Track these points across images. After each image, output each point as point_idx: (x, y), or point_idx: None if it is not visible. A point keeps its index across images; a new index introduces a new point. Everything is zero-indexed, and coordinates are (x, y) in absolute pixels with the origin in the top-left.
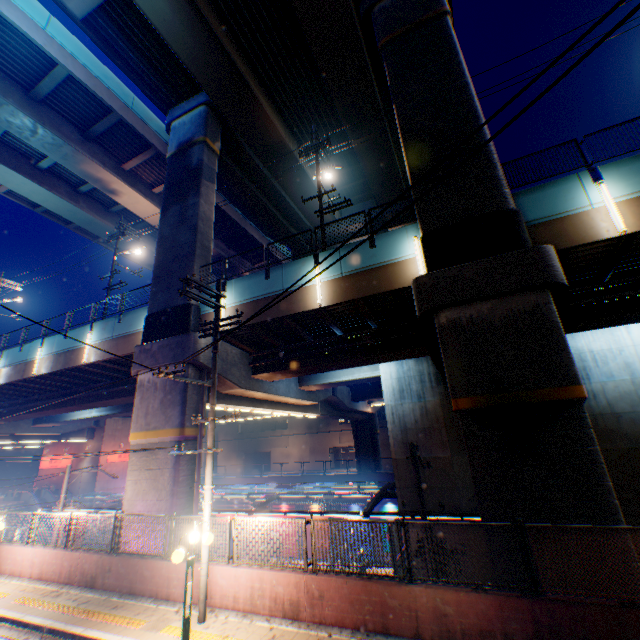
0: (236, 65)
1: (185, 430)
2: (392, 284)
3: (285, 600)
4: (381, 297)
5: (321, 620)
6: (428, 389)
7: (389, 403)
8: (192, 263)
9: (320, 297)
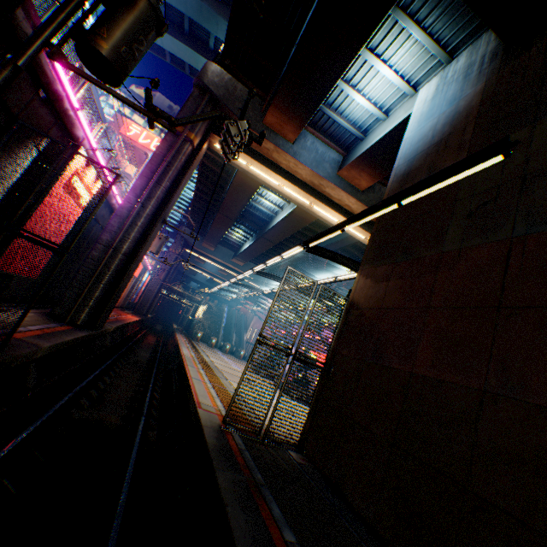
0: None
1: None
2: None
3: None
4: None
5: None
6: (471, 81)
7: (408, 136)
8: None
9: None
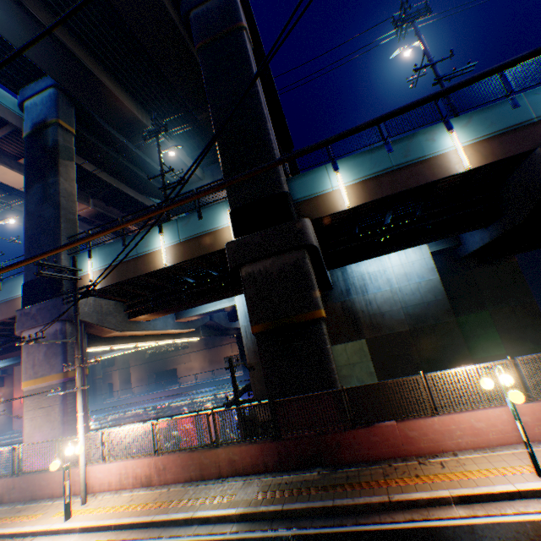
0: (76, 55)
1: (69, 373)
2: (215, 247)
3: (143, 476)
4: (212, 255)
5: (166, 482)
6: None
7: (243, 324)
8: (59, 236)
9: (165, 259)
